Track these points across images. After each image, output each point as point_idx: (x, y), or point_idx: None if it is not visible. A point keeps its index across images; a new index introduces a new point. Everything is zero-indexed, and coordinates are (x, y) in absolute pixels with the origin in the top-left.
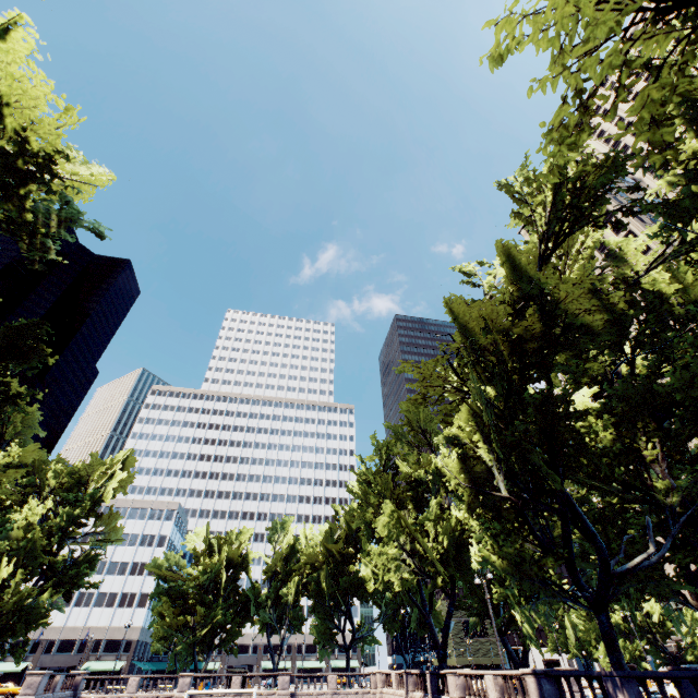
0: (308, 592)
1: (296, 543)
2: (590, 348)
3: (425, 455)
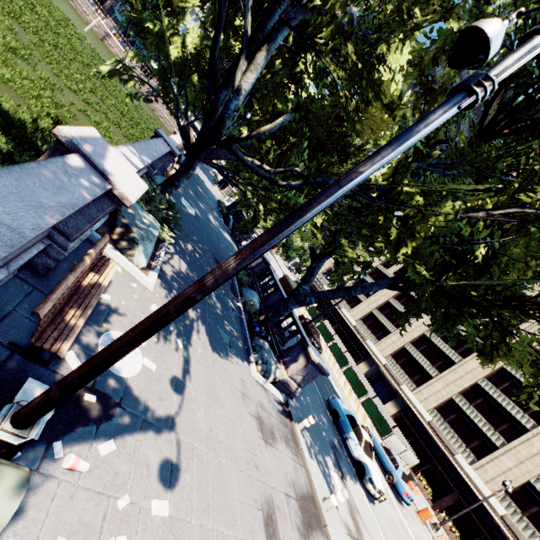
0: None
1: None
2: None
3: None
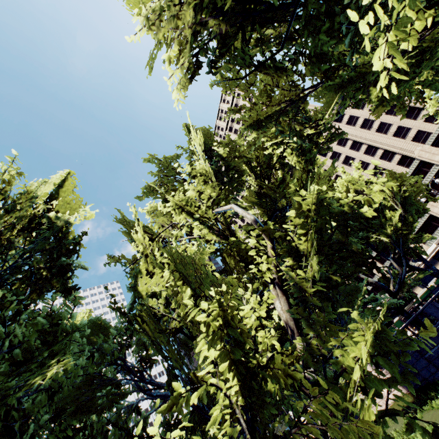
0: None
1: None
2: None
3: None
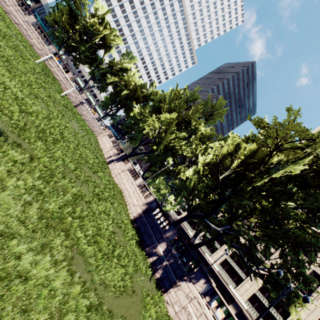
0: (114, 87)
1: (129, 70)
2: (319, 204)
3: (203, 121)
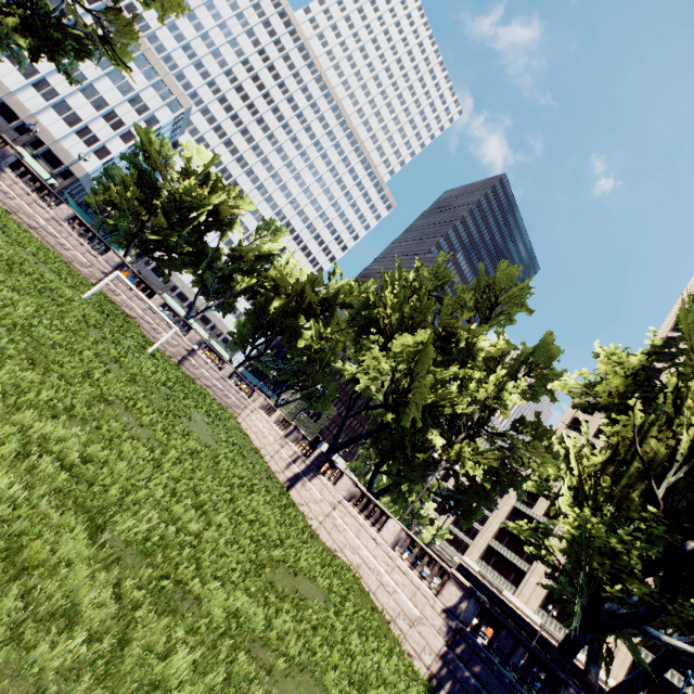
0: (252, 298)
1: (275, 256)
2: None
3: (486, 328)
